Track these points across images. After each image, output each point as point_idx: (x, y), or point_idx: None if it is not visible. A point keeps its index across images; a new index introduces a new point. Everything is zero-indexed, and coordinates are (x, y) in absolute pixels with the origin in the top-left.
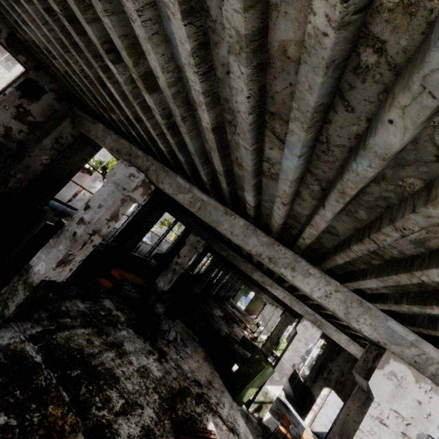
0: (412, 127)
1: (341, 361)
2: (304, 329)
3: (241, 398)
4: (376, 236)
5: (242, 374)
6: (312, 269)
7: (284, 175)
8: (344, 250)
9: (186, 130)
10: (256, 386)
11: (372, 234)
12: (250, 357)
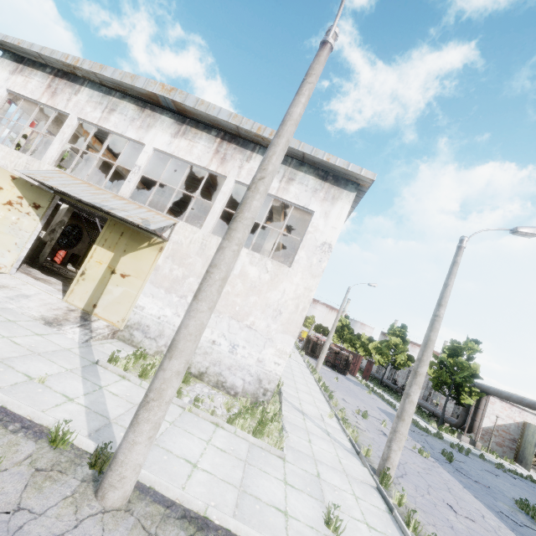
0: None
1: None
2: None
3: None
4: None
5: None
6: None
7: None
8: None
9: None
10: None
11: None
12: None
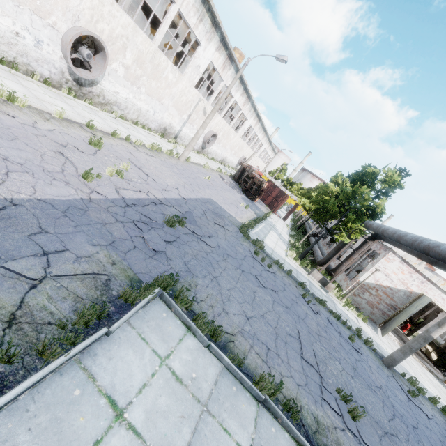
0: None
1: None
2: None
3: None
4: None
5: None
6: None
7: None
8: None
9: None
10: None
11: None
12: None
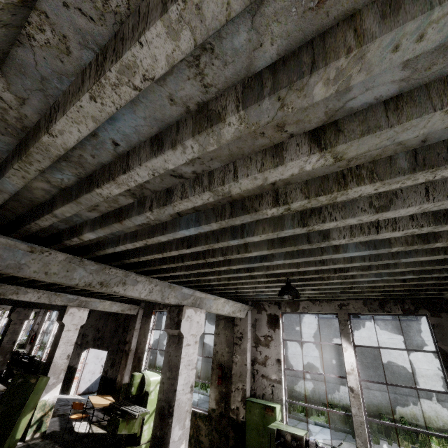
0: (265, 239)
1: (93, 321)
2: (71, 317)
3: (12, 440)
4: (210, 259)
5: (3, 416)
6: (140, 278)
7: (173, 235)
8: (177, 263)
9: (33, 177)
10: (31, 410)
11: (208, 258)
12: (7, 389)
